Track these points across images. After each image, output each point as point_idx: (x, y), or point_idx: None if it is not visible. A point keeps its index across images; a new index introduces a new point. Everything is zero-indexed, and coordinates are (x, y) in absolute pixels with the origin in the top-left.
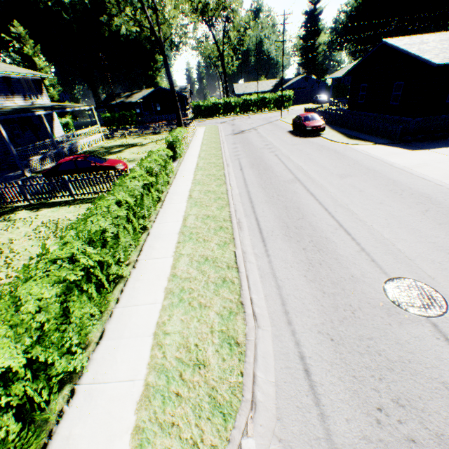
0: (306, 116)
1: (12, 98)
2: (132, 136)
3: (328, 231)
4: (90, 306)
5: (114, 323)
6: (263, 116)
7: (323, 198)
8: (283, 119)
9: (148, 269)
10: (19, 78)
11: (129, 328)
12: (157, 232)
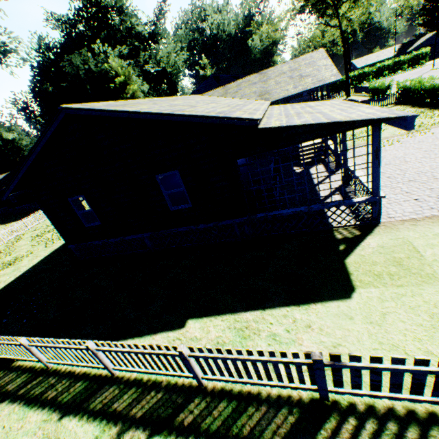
0: None
1: None
2: None
3: None
4: None
5: None
6: (406, 74)
7: None
8: (437, 68)
9: None
10: None
11: None
12: None
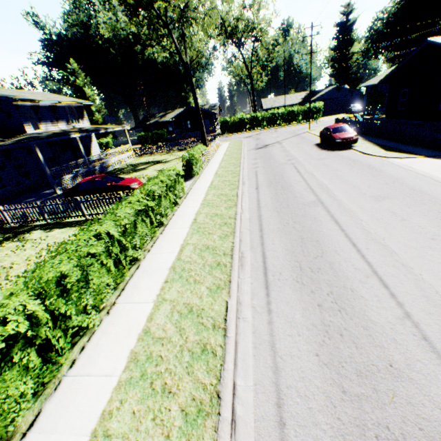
0: (335, 127)
1: (57, 123)
2: (160, 153)
3: (356, 278)
4: (17, 384)
5: (55, 401)
6: (290, 129)
7: (350, 228)
8: (310, 131)
9: (122, 317)
10: (64, 106)
11: (68, 415)
12: (148, 265)
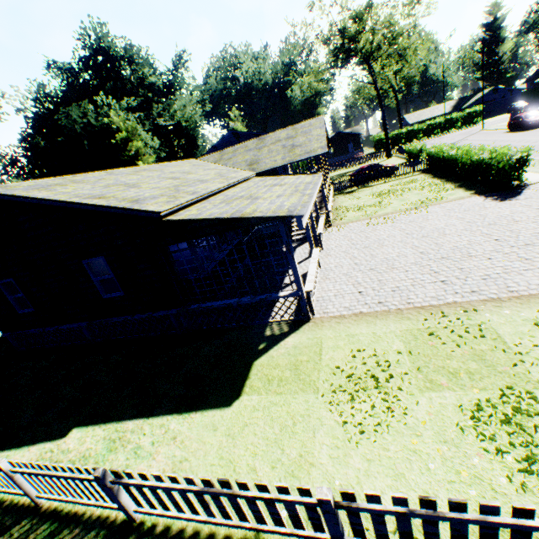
0: (525, 114)
1: None
2: (340, 169)
3: None
4: None
5: None
6: (456, 134)
7: None
8: (486, 129)
9: None
10: None
11: None
12: None
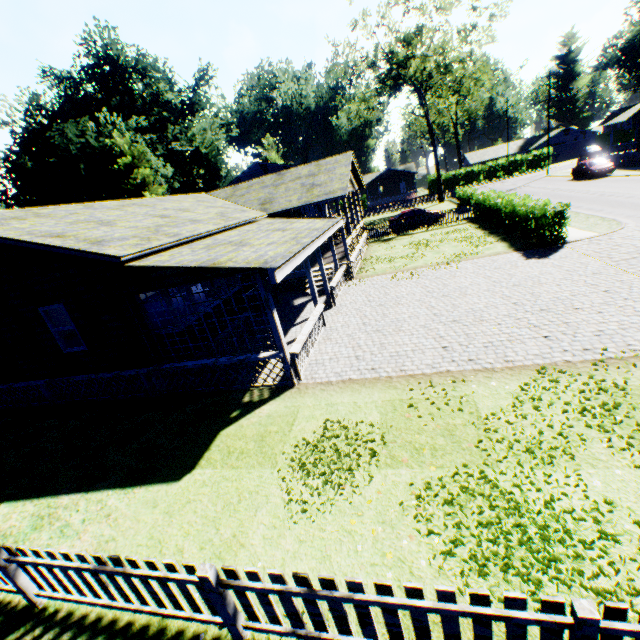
0: (590, 162)
1: None
2: (385, 212)
3: None
4: None
5: None
6: (520, 178)
7: (631, 196)
8: (551, 175)
9: None
10: None
11: None
12: None
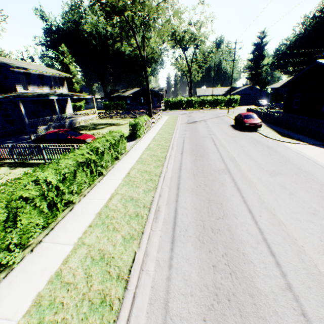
0: (246, 114)
1: (42, 87)
2: (117, 118)
3: (248, 243)
4: None
5: None
6: (214, 112)
7: (249, 195)
8: (228, 115)
9: (42, 256)
10: (50, 75)
11: None
12: (79, 208)
